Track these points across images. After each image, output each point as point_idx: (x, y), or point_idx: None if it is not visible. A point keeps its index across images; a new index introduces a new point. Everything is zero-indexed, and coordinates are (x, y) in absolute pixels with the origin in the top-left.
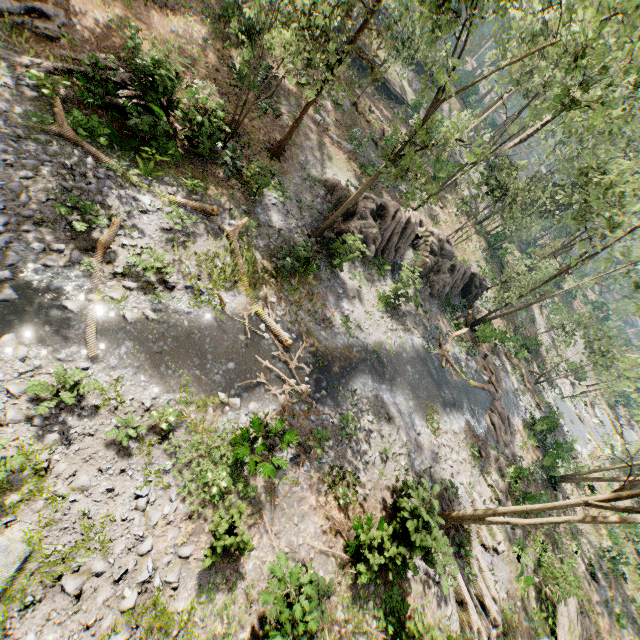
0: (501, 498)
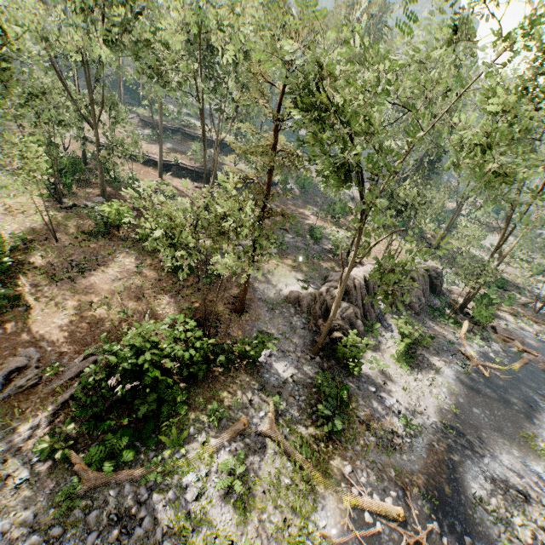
0: None
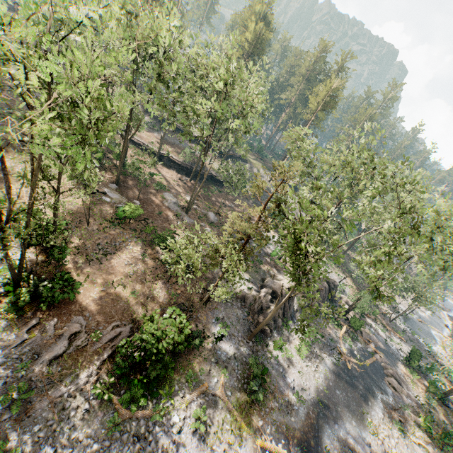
0: (430, 450)
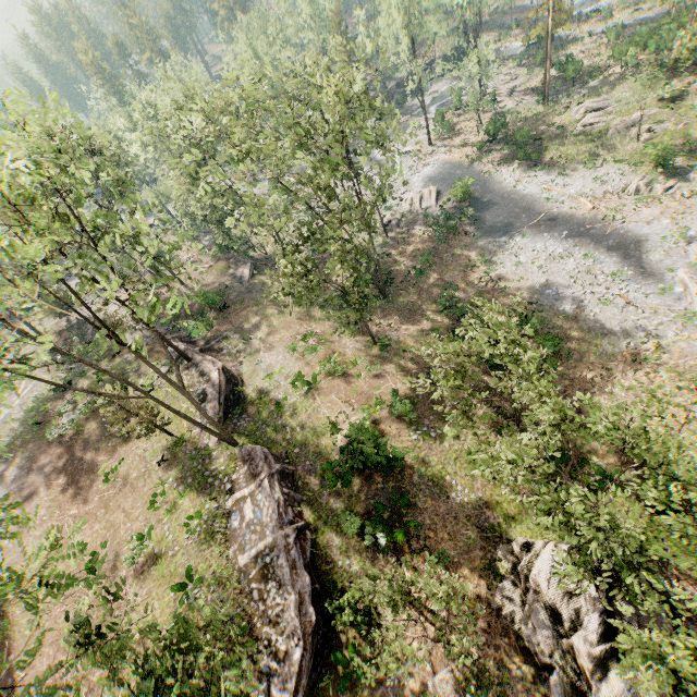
0: (510, 72)
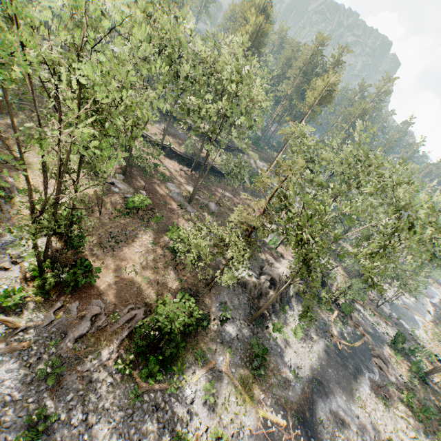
0: (411, 422)
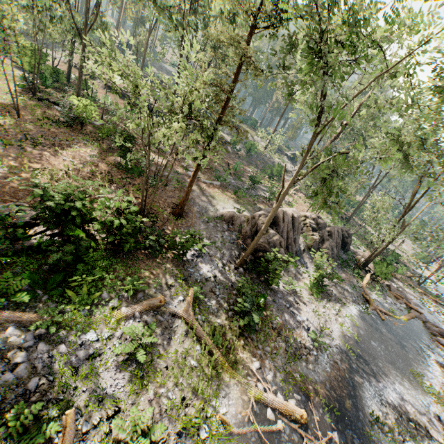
0: None
